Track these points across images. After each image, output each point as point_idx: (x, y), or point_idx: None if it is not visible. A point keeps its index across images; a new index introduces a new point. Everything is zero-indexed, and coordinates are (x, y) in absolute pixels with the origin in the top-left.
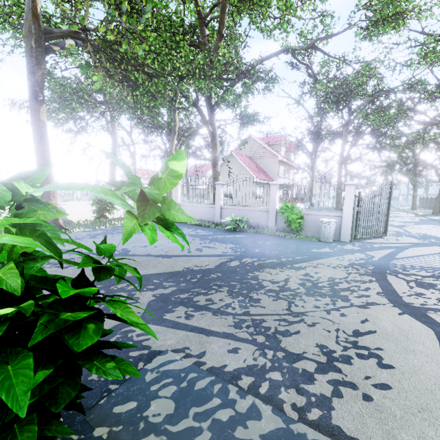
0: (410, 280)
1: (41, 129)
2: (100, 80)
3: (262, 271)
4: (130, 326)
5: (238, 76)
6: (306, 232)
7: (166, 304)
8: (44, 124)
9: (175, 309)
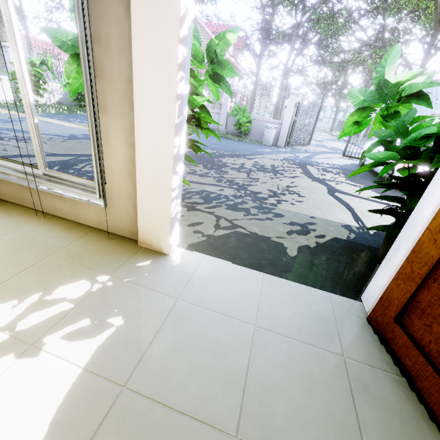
0: (320, 168)
1: None
2: None
3: (223, 158)
4: None
5: None
6: (252, 137)
7: None
8: None
9: None
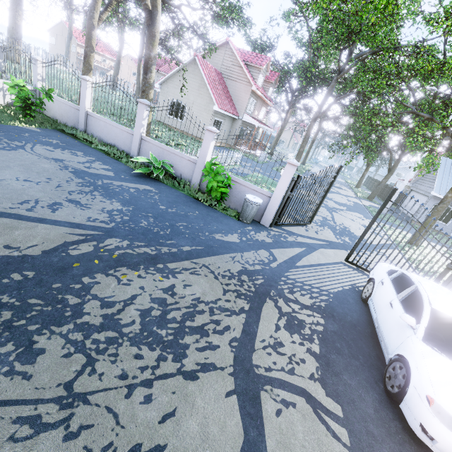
0: (286, 312)
1: None
2: None
3: (110, 274)
4: None
5: None
6: (230, 203)
7: None
8: None
9: None
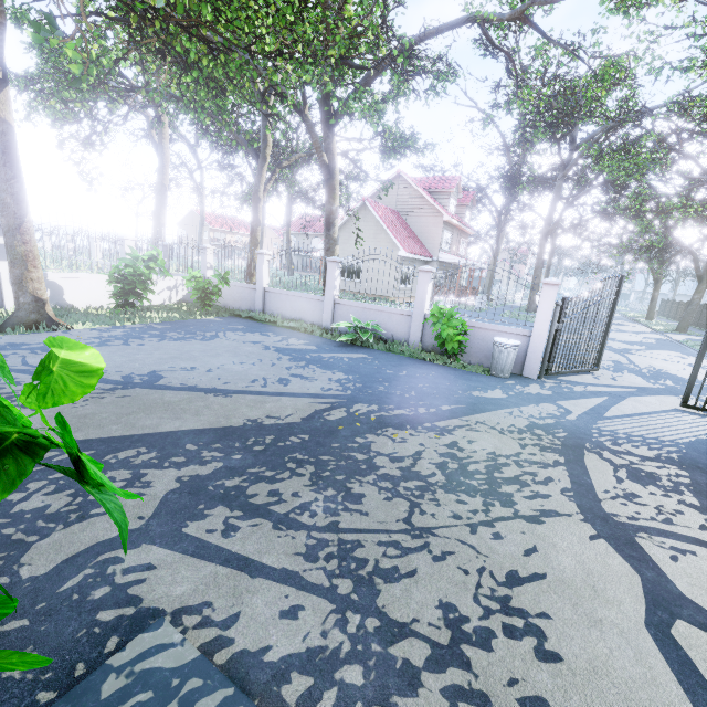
0: (621, 464)
1: (3, 137)
2: (78, 56)
3: (380, 434)
4: (117, 550)
5: (379, 63)
6: (470, 357)
7: (195, 499)
8: (8, 126)
9: (209, 511)
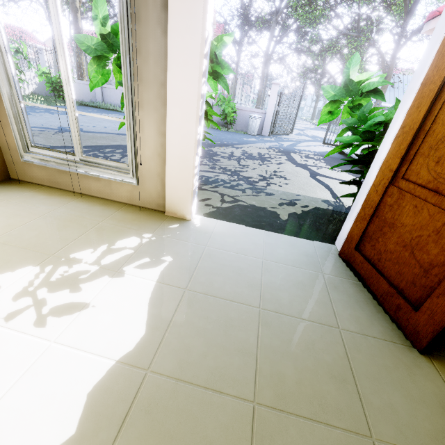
0: (302, 155)
1: None
2: None
3: (213, 148)
4: None
5: None
6: (237, 127)
7: None
8: None
9: None
